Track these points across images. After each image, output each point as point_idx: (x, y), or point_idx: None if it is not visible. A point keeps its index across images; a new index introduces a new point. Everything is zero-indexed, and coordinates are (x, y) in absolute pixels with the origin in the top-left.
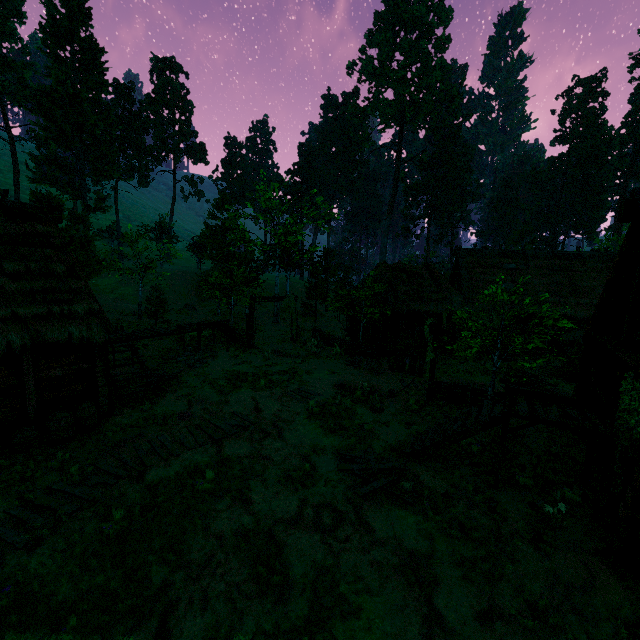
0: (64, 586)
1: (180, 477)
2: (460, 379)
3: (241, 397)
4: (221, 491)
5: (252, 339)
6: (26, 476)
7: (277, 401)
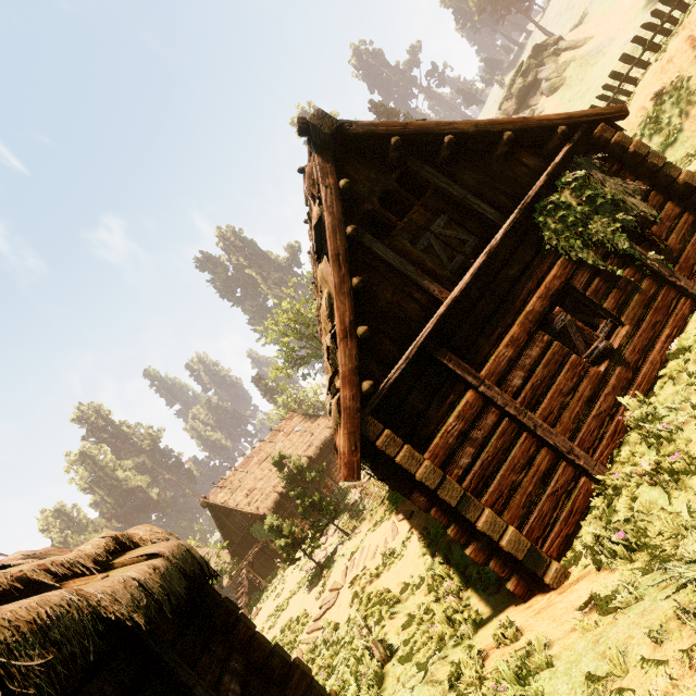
0: None
1: None
2: None
3: None
4: None
5: None
6: None
7: None
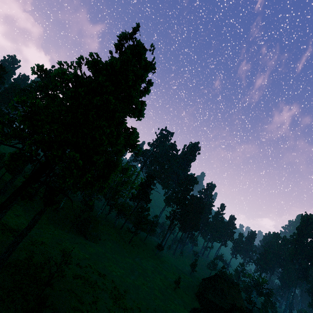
0: None
1: None
2: None
3: None
4: None
5: None
6: None
7: None
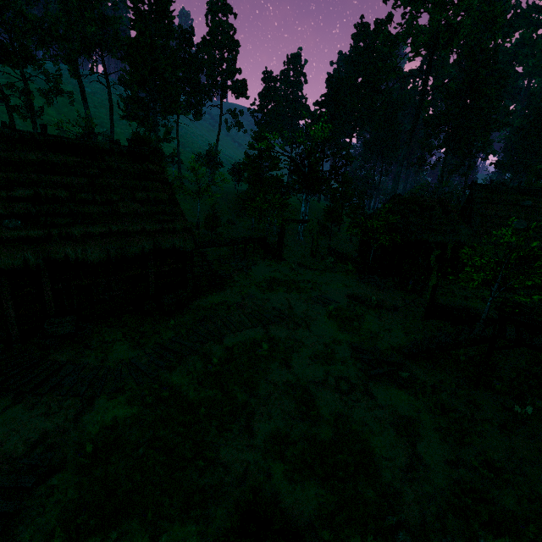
0: (192, 393)
1: (245, 345)
2: (456, 302)
3: (278, 297)
4: (272, 358)
5: (281, 252)
6: (156, 330)
7: (304, 303)
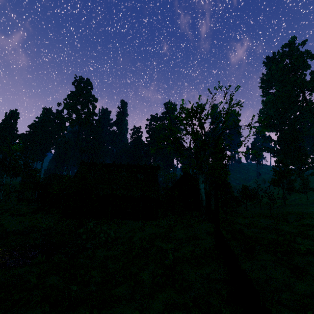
0: None
1: None
2: None
3: None
4: None
5: None
6: None
7: None
